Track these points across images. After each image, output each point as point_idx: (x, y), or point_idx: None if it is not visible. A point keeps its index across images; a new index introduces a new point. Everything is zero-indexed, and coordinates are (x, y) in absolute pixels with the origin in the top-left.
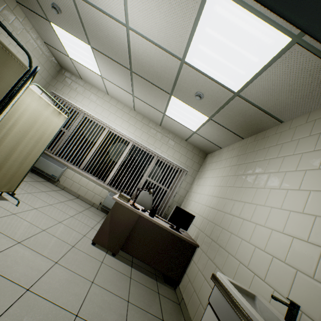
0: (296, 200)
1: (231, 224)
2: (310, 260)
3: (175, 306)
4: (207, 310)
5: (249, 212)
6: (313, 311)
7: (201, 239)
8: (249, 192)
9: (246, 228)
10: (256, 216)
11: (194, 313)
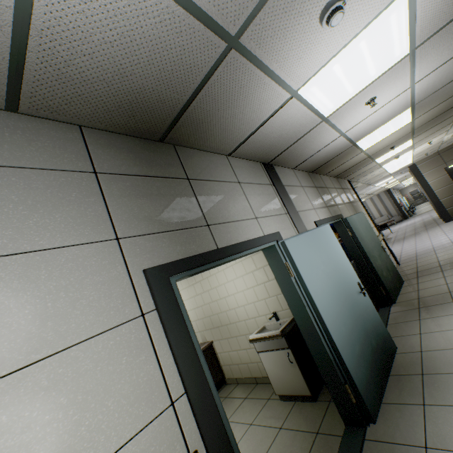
0: (240, 269)
1: (220, 307)
2: (264, 291)
3: (239, 387)
4: (260, 355)
5: (223, 291)
6: (279, 308)
7: (210, 335)
8: (212, 279)
9: (231, 301)
10: (230, 290)
11: (249, 372)
